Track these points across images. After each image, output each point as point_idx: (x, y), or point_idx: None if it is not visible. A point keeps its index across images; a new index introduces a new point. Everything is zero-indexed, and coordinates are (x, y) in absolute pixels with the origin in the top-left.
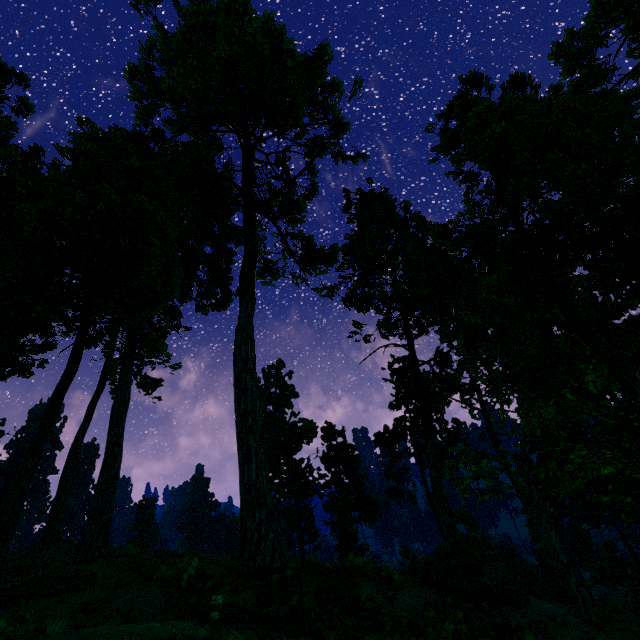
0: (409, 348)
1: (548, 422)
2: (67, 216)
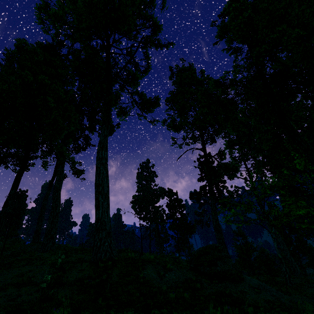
0: (203, 150)
1: (273, 186)
2: (5, 89)
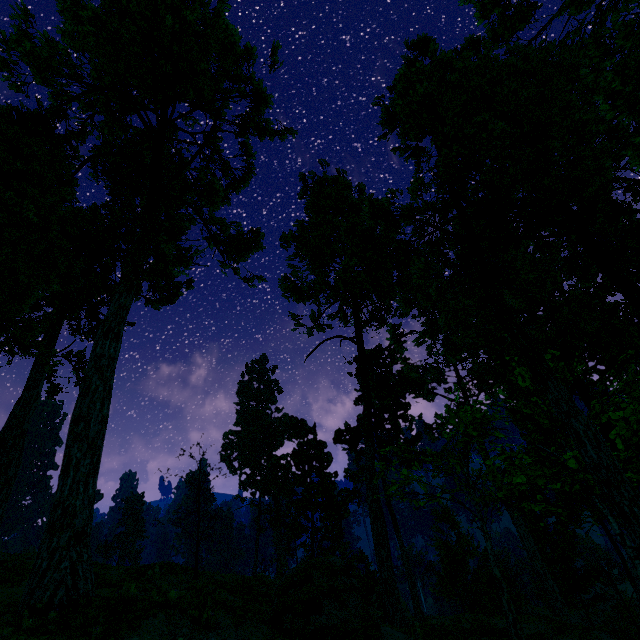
0: (357, 340)
1: (480, 421)
2: None
